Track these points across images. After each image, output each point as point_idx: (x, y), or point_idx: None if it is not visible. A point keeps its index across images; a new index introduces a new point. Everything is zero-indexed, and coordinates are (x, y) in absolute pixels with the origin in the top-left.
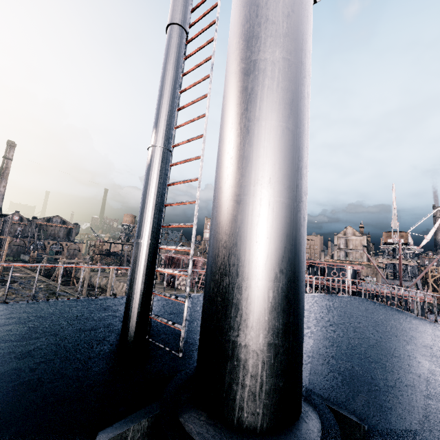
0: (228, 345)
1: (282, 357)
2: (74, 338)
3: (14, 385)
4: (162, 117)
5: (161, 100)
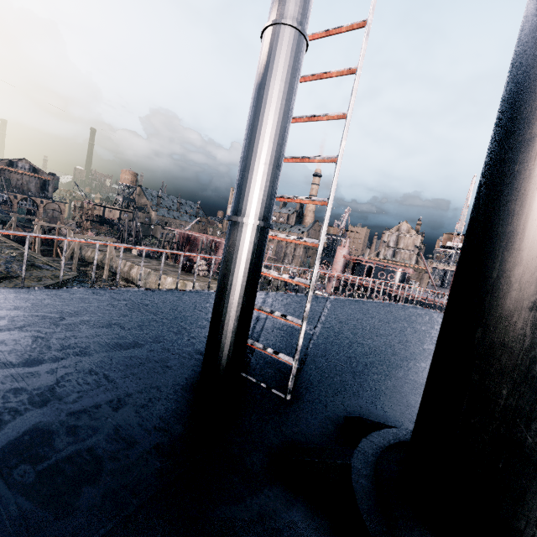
0: None
1: None
2: (116, 362)
3: (48, 468)
4: None
5: None
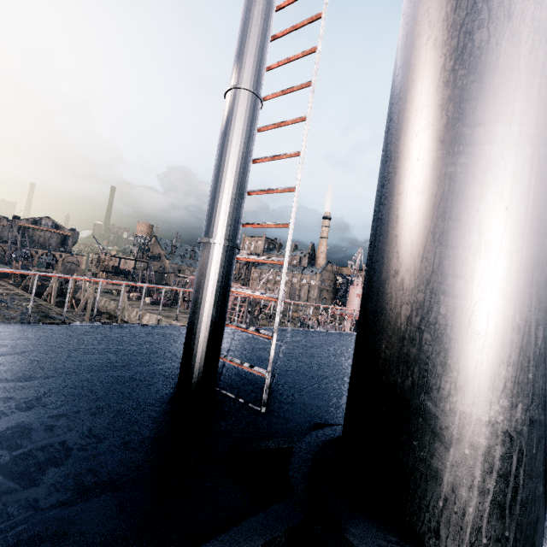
0: (451, 419)
1: (546, 443)
2: (102, 380)
3: (22, 453)
4: (252, 39)
5: (252, 9)
